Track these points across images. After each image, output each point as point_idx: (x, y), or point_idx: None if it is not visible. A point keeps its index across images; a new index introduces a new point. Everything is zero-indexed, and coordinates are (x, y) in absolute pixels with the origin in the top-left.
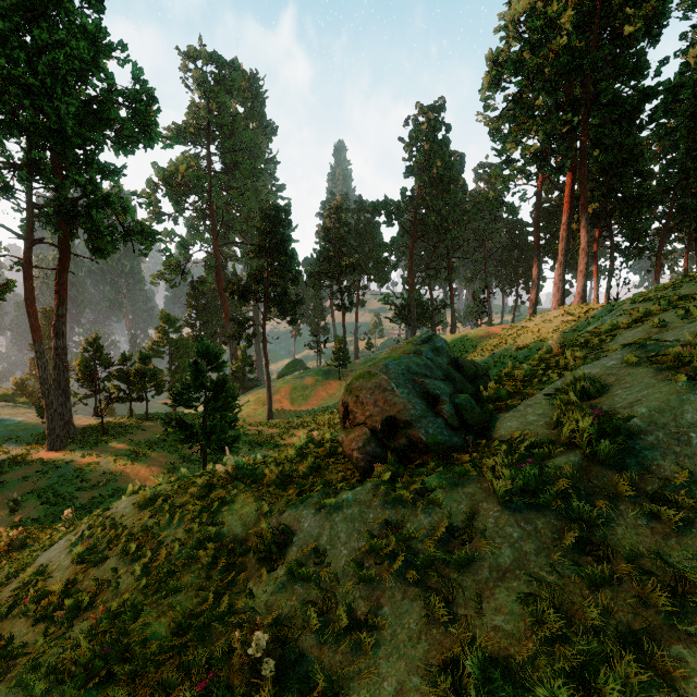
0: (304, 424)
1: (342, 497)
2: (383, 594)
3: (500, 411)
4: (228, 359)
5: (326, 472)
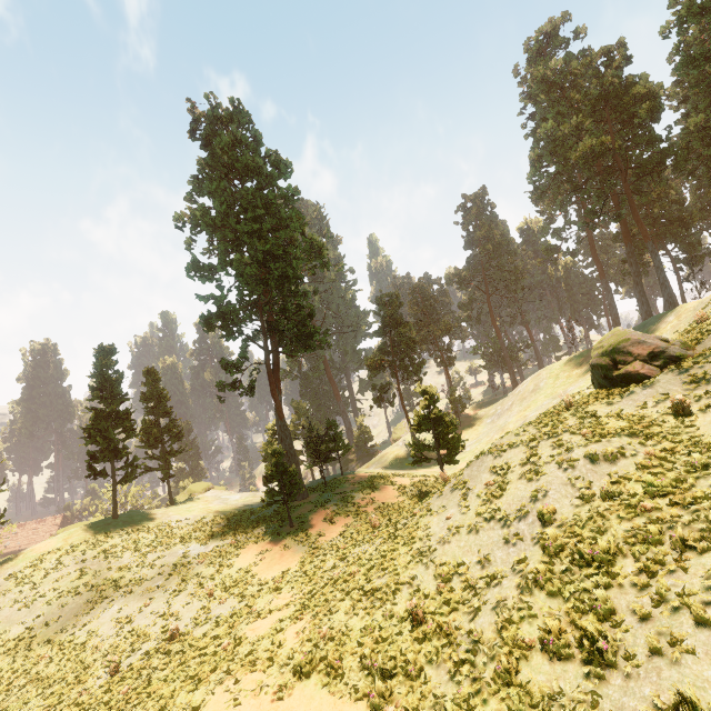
0: (460, 458)
1: (655, 379)
2: (707, 387)
3: (696, 345)
4: (438, 395)
5: (619, 390)
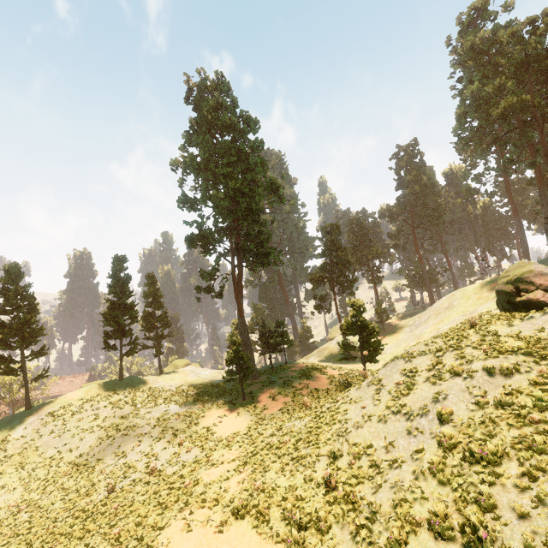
0: (381, 358)
1: None
2: None
3: None
4: (365, 307)
5: (520, 314)
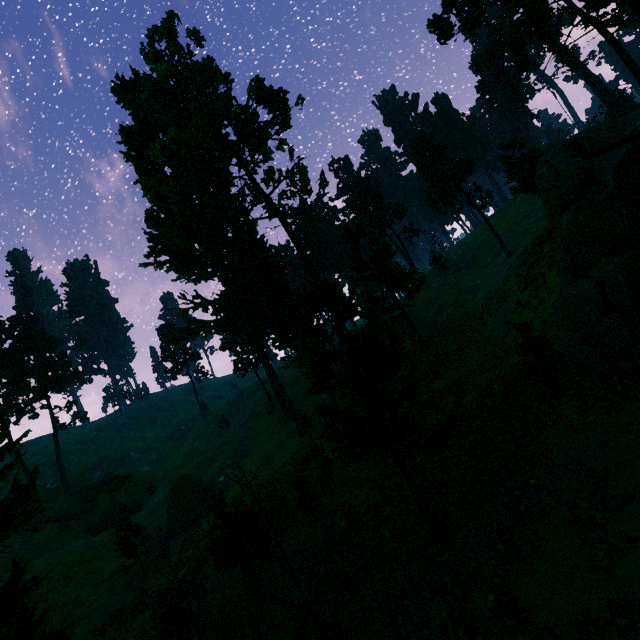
0: None
1: None
2: None
3: None
4: None
5: None
